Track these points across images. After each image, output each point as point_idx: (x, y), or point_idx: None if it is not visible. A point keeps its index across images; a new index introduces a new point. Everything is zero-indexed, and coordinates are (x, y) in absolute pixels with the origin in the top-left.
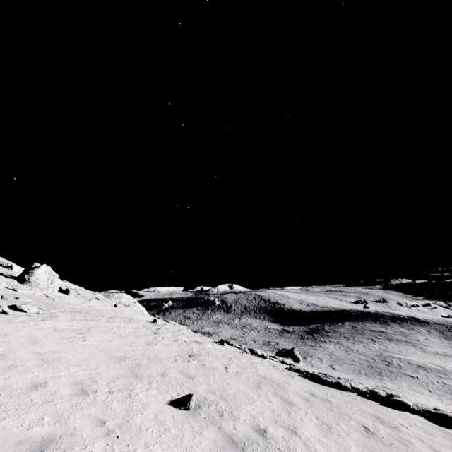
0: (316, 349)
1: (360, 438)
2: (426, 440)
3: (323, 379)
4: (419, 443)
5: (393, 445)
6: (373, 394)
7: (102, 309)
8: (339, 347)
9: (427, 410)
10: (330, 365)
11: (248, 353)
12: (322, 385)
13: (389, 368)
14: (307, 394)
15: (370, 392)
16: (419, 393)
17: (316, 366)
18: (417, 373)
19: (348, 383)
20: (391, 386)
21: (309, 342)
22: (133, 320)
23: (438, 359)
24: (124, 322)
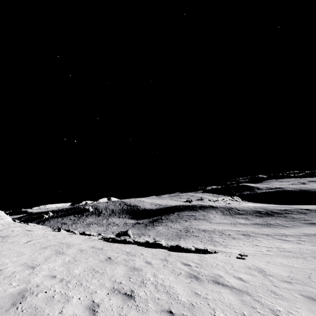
0: (151, 230)
1: (94, 263)
2: (148, 258)
3: (115, 239)
4: (140, 260)
5: (117, 263)
6: (146, 243)
7: None
8: (165, 227)
9: (172, 245)
10: (154, 238)
11: (76, 233)
12: (112, 243)
13: (186, 233)
14: (88, 247)
15: (144, 242)
16: (195, 243)
17: None
18: (200, 233)
19: (133, 239)
20: (182, 243)
21: (149, 227)
22: None
23: (216, 225)
24: None
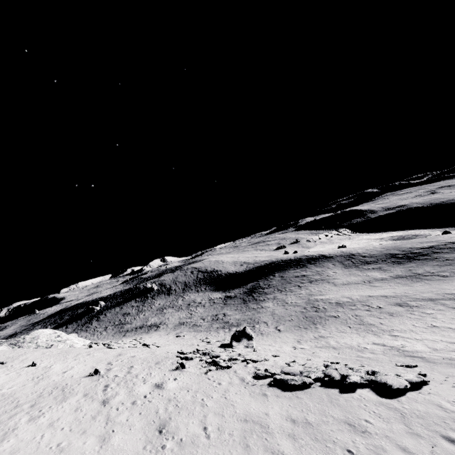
0: (260, 311)
1: None
2: (389, 434)
3: (292, 384)
4: (388, 444)
5: None
6: (331, 380)
7: (15, 390)
8: (277, 303)
9: (370, 380)
10: (276, 327)
11: (213, 371)
12: (293, 393)
13: (318, 314)
14: (289, 424)
15: (328, 379)
16: (344, 332)
17: (265, 334)
18: (338, 311)
19: (310, 376)
20: (325, 333)
21: (252, 305)
22: (67, 388)
23: (346, 289)
24: (56, 403)
